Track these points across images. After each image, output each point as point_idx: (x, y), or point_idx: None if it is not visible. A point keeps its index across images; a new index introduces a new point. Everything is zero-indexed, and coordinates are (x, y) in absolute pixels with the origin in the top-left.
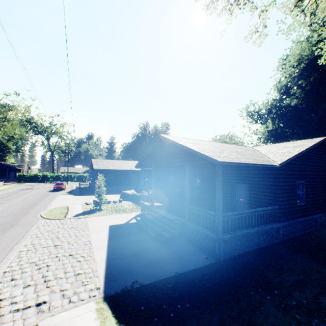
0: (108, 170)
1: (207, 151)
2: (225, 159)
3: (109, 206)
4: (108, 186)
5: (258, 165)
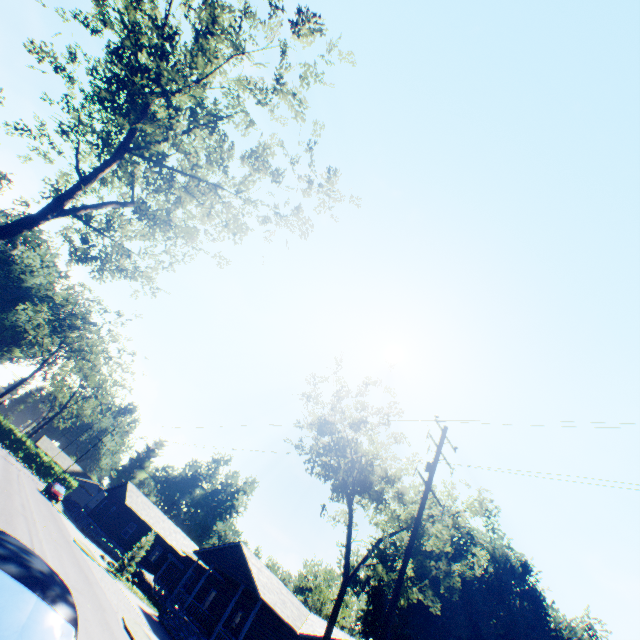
0: (136, 516)
1: (262, 583)
2: (266, 598)
3: (125, 579)
4: (116, 541)
5: (284, 619)
